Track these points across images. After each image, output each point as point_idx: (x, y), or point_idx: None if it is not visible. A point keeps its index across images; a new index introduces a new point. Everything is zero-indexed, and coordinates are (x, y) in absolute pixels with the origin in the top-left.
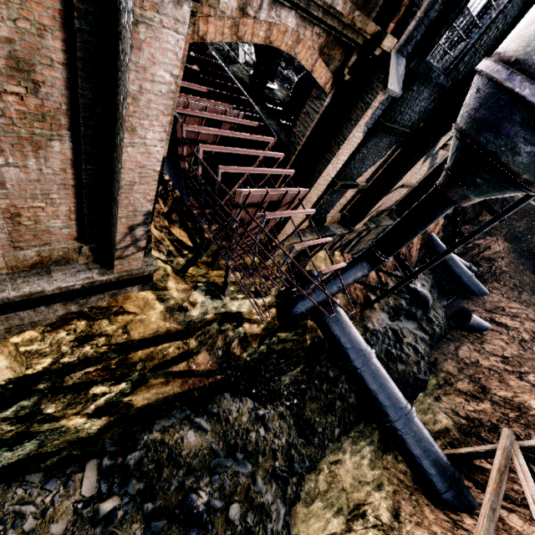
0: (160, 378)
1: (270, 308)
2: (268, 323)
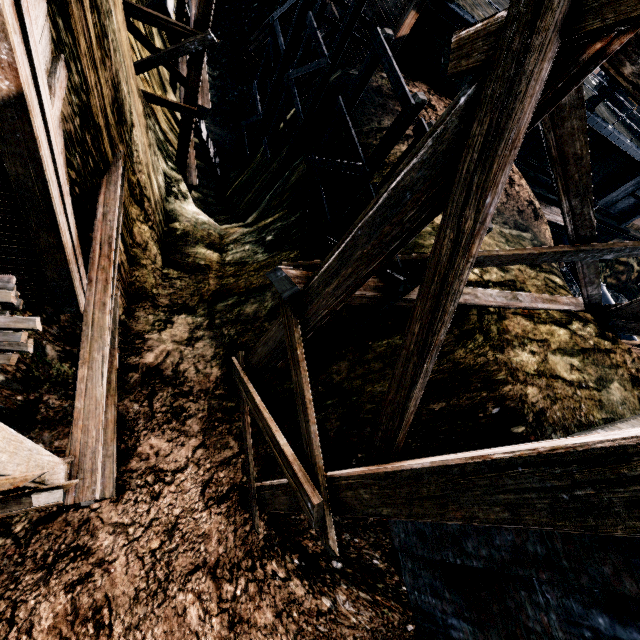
0: (613, 277)
1: (637, 272)
2: (634, 278)
